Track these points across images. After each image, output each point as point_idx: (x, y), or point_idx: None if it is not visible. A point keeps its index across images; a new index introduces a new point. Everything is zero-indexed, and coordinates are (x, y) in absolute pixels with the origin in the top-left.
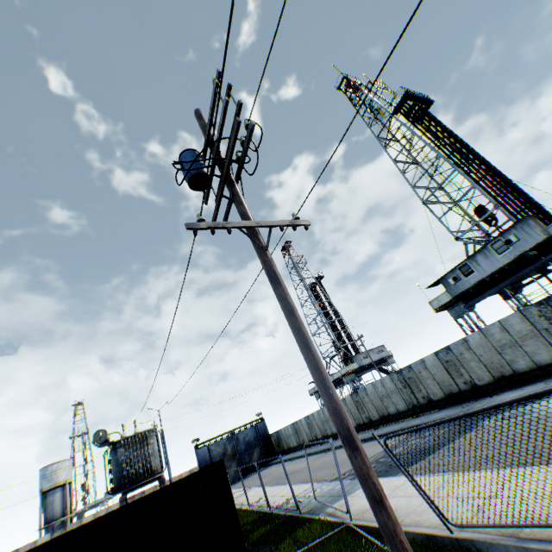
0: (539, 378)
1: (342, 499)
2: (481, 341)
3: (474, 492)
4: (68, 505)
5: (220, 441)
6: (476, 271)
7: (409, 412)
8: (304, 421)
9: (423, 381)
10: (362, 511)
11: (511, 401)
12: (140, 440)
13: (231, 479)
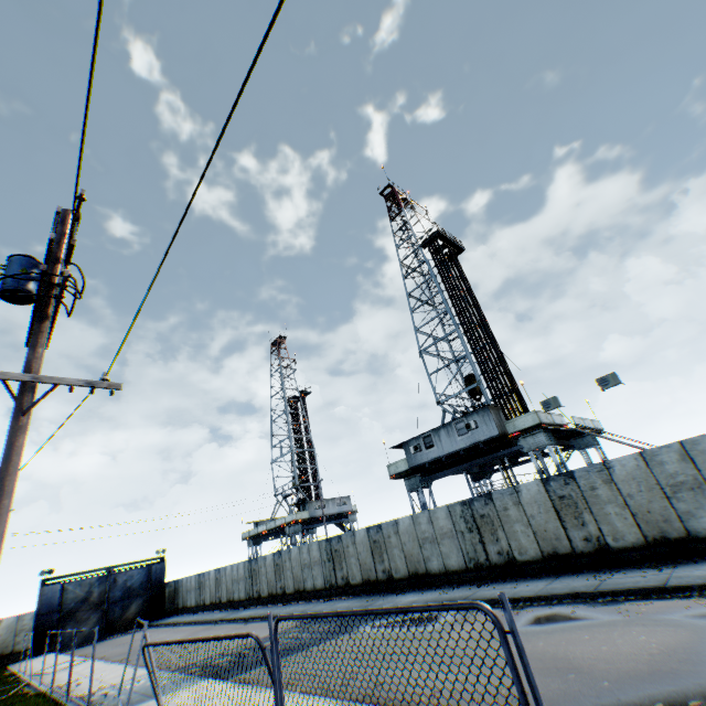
0: (445, 584)
1: (146, 702)
2: (410, 528)
3: None
4: None
5: (87, 579)
6: (437, 446)
7: (324, 592)
8: (214, 574)
9: (348, 558)
10: None
11: (225, 636)
12: None
13: (81, 639)
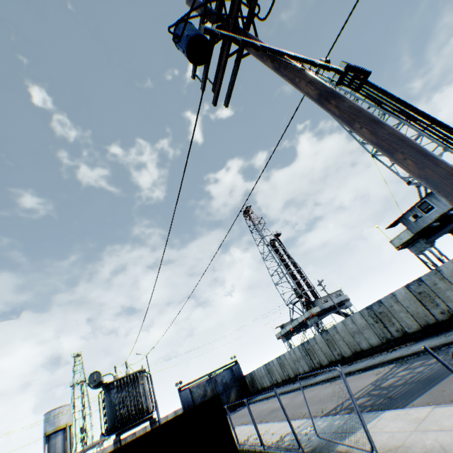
0: None
1: (352, 436)
2: None
3: None
4: (68, 447)
5: (200, 383)
6: (436, 206)
7: (382, 346)
8: (276, 361)
9: (396, 315)
10: (389, 449)
11: None
12: (131, 380)
13: None
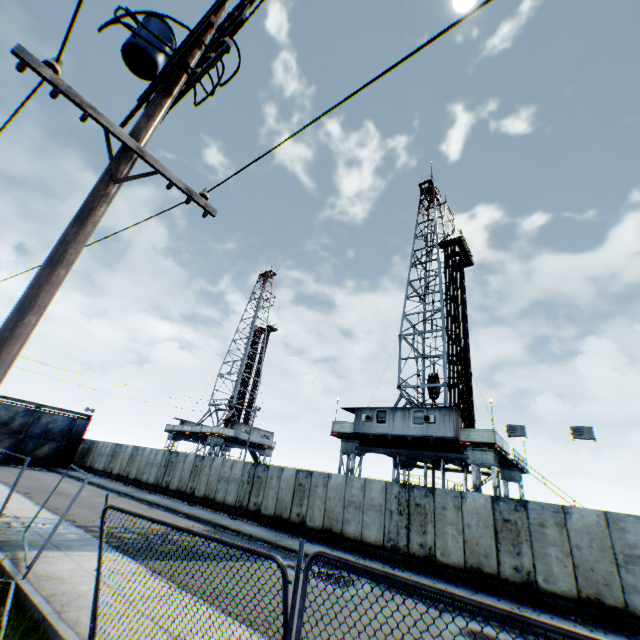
0: (355, 550)
1: (52, 551)
2: (340, 487)
3: (169, 623)
4: None
5: (15, 406)
6: (388, 424)
7: (232, 509)
8: (131, 450)
9: (268, 488)
10: (49, 576)
11: (233, 544)
12: None
13: None
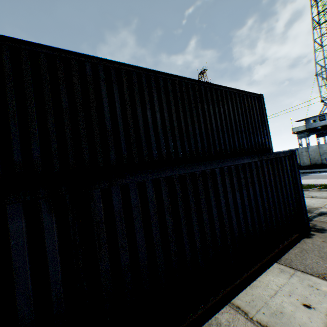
0: None
1: None
2: (315, 149)
3: None
4: None
5: None
6: (326, 120)
7: None
8: None
9: None
10: None
11: None
12: None
13: None
